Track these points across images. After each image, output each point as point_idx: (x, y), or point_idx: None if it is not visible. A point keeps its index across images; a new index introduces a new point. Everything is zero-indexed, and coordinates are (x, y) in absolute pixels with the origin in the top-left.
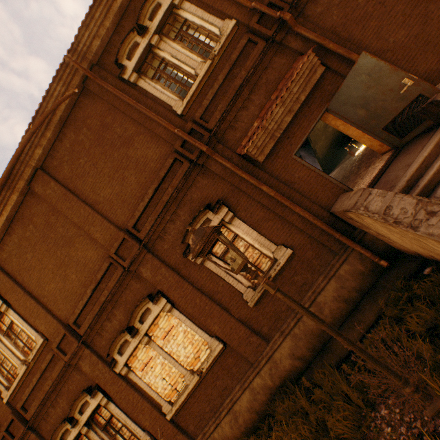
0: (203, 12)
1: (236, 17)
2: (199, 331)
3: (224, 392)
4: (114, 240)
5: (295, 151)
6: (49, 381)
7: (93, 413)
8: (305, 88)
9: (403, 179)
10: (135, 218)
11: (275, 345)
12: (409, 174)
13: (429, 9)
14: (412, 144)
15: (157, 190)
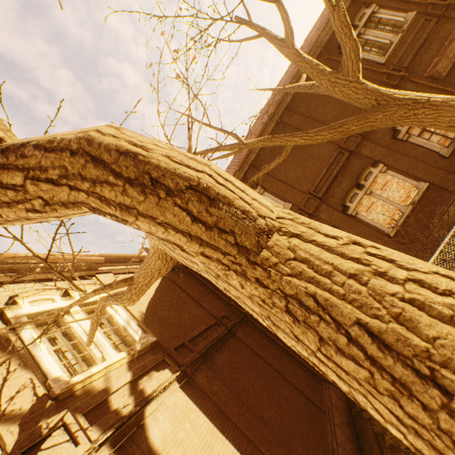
0: (392, 12)
1: (415, 10)
2: (407, 180)
3: (431, 215)
4: (341, 139)
5: None
6: None
7: None
8: None
9: None
10: None
11: None
12: None
13: None
14: None
15: None
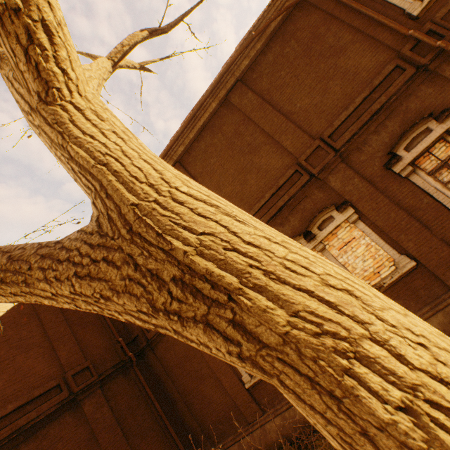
0: None
1: None
2: (385, 246)
3: None
4: (304, 149)
5: None
6: None
7: None
8: None
9: None
10: (333, 127)
11: None
12: None
13: None
14: None
15: (364, 101)
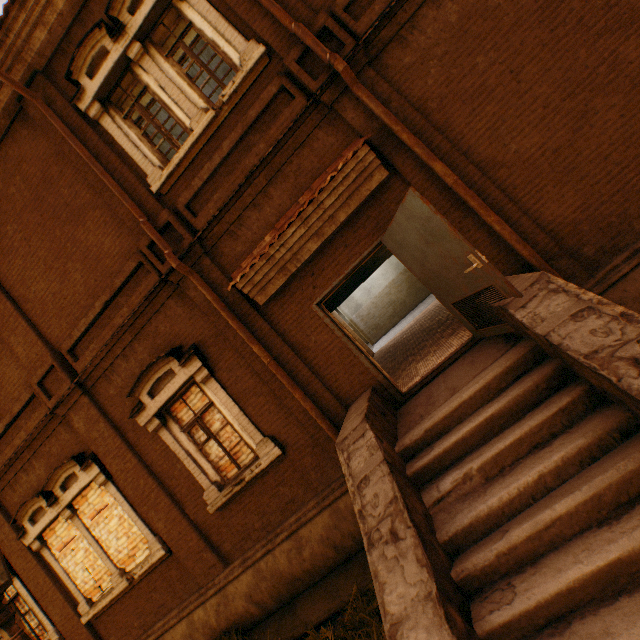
0: (218, 17)
1: (268, 40)
2: (139, 522)
3: (161, 609)
4: (41, 364)
5: (318, 299)
6: None
7: None
8: (349, 201)
9: (427, 420)
10: (73, 339)
11: (231, 575)
12: (433, 419)
13: (593, 104)
14: (487, 347)
15: (111, 304)
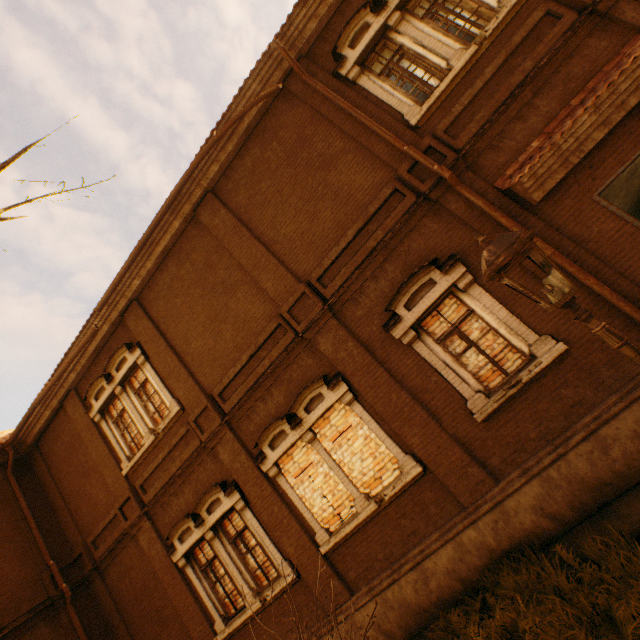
0: None
1: None
2: (387, 440)
3: (410, 538)
4: (288, 295)
5: (599, 189)
6: (177, 462)
7: (223, 517)
8: None
9: None
10: (323, 267)
11: (510, 487)
12: None
13: None
14: None
15: (360, 233)
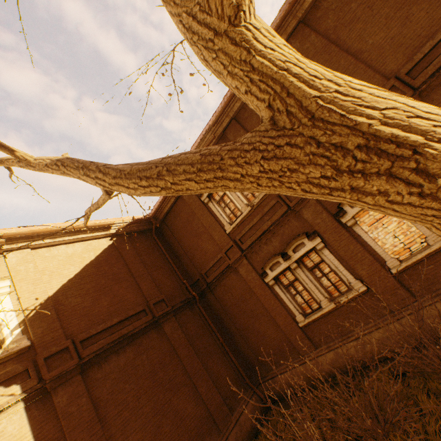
0: None
1: None
2: None
3: None
4: None
5: None
6: (268, 223)
7: (303, 256)
8: None
9: None
10: (413, 62)
11: None
12: None
13: None
14: None
15: None
